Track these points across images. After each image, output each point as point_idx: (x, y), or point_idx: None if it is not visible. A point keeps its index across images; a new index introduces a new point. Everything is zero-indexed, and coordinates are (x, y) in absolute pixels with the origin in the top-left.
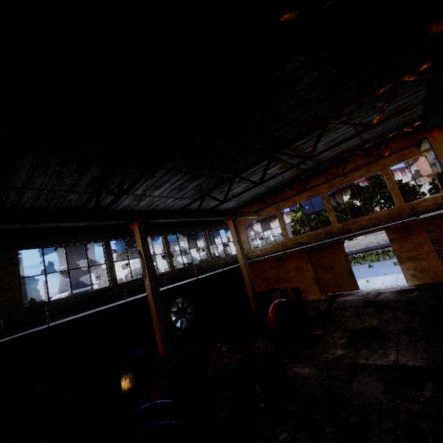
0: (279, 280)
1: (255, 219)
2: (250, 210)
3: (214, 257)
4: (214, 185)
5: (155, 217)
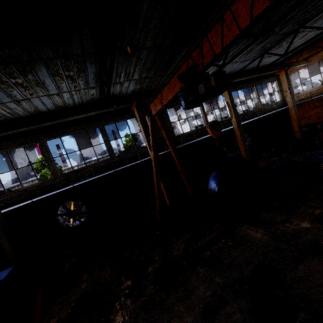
0: (321, 117)
1: (302, 67)
2: (299, 59)
3: (256, 107)
4: (276, 42)
5: (233, 78)
